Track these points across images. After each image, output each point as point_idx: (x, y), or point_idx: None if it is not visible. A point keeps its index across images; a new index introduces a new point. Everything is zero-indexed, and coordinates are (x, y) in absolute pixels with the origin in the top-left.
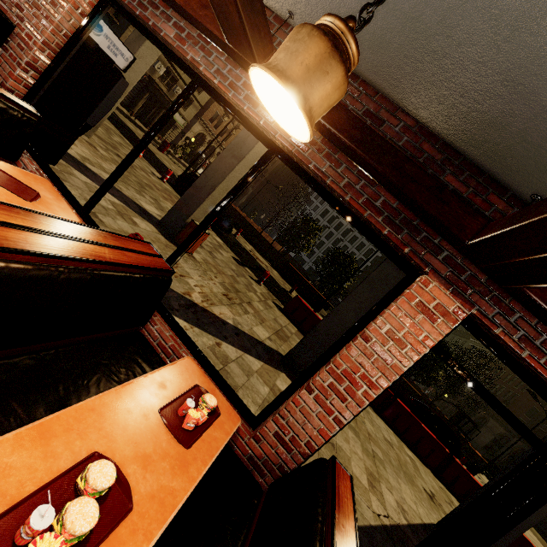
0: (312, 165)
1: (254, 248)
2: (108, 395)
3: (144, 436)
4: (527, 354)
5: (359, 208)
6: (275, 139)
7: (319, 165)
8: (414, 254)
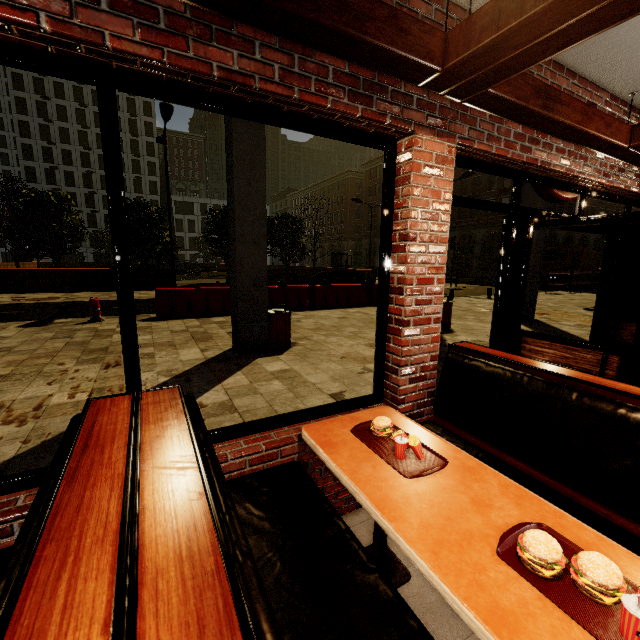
0: (216, 69)
1: (11, 293)
2: (403, 533)
3: (448, 500)
4: (495, 148)
5: (318, 101)
6: (101, 53)
7: (225, 63)
8: (395, 120)
